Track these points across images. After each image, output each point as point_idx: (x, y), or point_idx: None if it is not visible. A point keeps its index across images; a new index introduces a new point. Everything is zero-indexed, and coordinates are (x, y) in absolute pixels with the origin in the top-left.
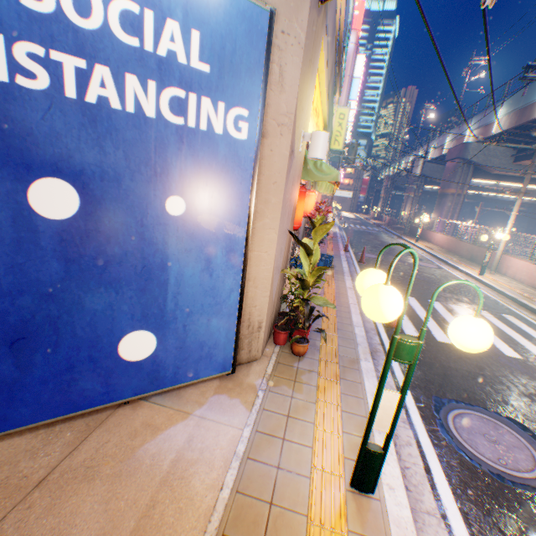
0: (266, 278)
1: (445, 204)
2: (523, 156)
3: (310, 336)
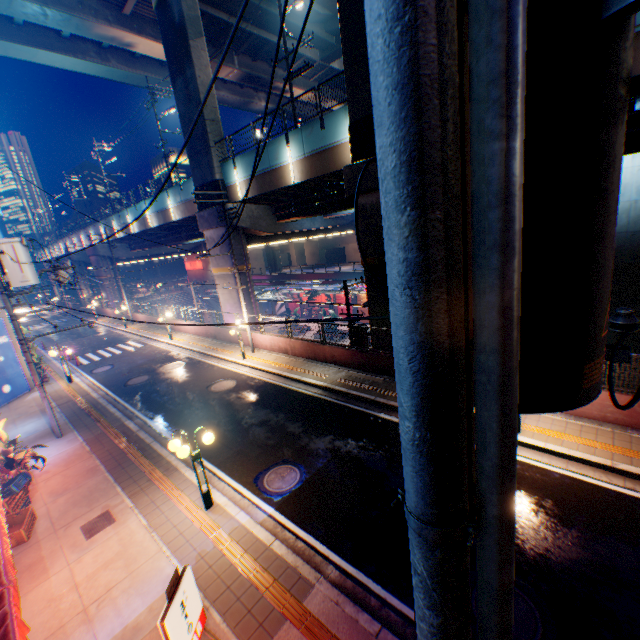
0: (27, 366)
1: (107, 286)
2: (134, 248)
3: (50, 378)
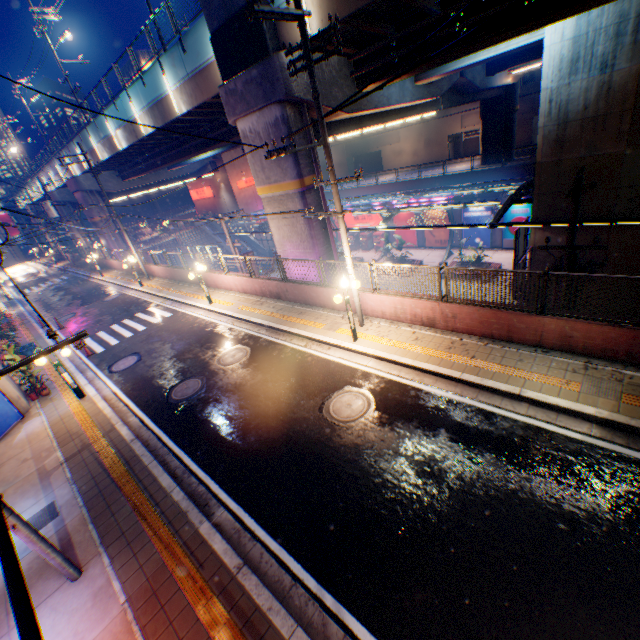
0: (6, 380)
1: (105, 231)
2: (126, 176)
3: (50, 387)
